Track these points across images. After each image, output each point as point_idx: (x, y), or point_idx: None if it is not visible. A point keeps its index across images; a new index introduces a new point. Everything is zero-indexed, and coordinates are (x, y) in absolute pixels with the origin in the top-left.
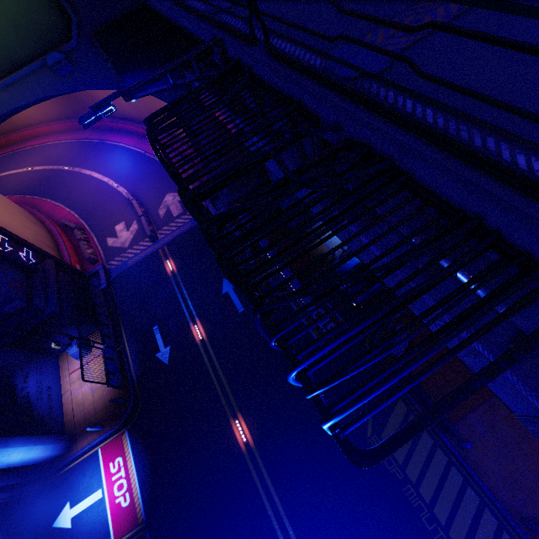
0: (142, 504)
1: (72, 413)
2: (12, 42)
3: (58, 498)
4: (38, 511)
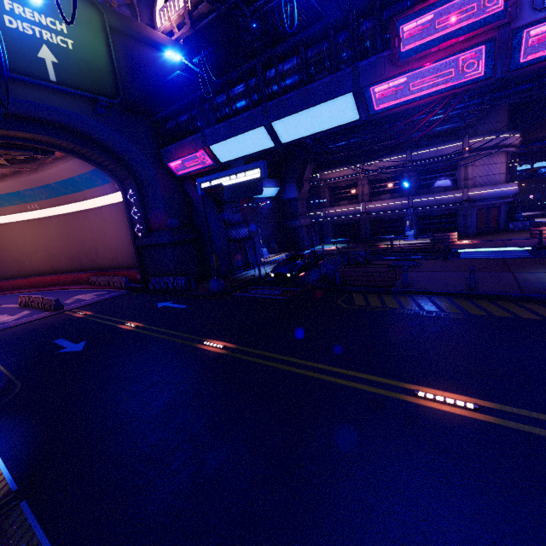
0: (10, 471)
1: None
2: (86, 84)
3: None
4: None
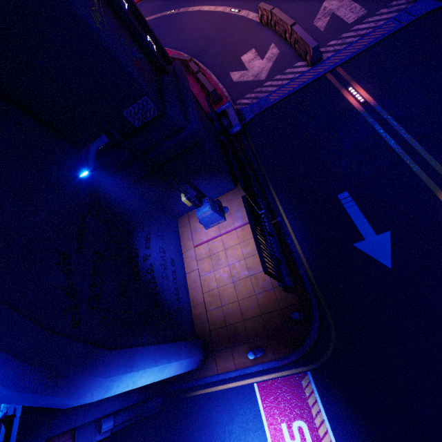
0: None
1: (202, 306)
2: None
3: (190, 437)
4: (161, 440)
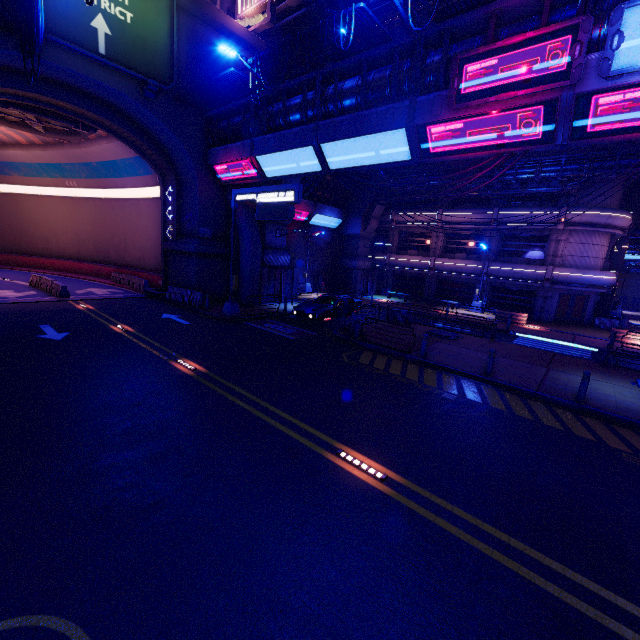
0: None
1: None
2: (138, 63)
3: None
4: None
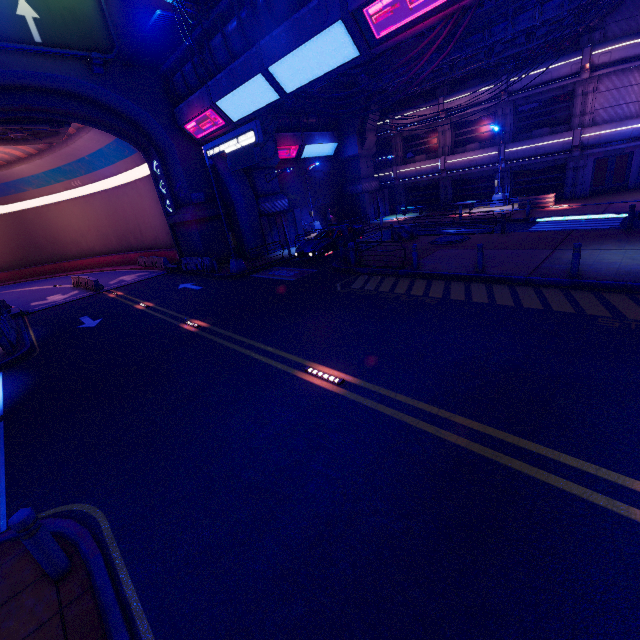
0: (3, 405)
1: None
2: (75, 39)
3: None
4: None
